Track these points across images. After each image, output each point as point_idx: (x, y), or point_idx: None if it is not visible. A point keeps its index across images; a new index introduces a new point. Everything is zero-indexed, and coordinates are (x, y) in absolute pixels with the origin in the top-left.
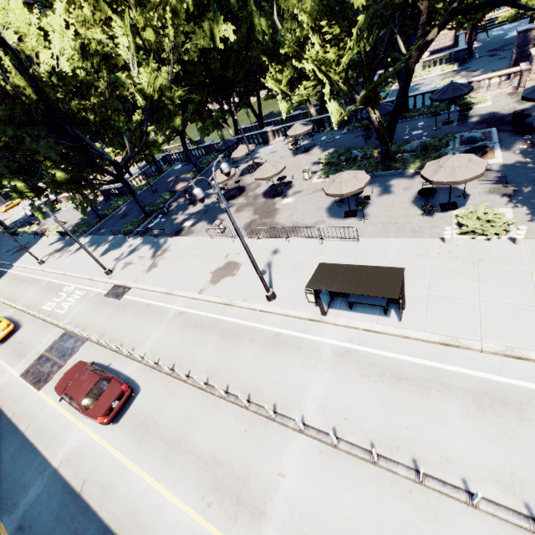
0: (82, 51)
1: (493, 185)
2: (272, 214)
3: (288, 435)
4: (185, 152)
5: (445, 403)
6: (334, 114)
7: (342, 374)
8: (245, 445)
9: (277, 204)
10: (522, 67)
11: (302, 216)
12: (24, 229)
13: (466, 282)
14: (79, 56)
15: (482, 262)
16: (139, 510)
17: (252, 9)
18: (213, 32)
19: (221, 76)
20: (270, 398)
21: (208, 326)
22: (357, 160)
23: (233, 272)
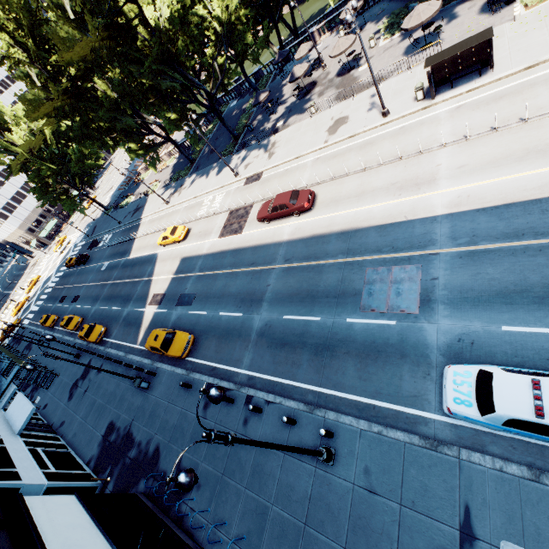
0: None
1: None
2: (354, 82)
3: (435, 153)
4: (245, 79)
5: (534, 90)
6: None
7: (459, 116)
8: (408, 170)
9: (354, 74)
10: None
11: (383, 69)
12: (124, 202)
13: (537, 32)
14: None
15: (548, 16)
16: (356, 219)
17: None
18: None
19: None
20: (413, 149)
21: (344, 152)
22: None
23: (345, 122)
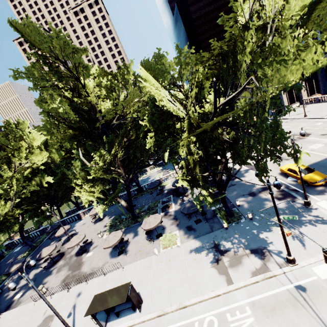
0: None
1: (172, 221)
2: (79, 266)
3: None
4: (22, 240)
5: None
6: (100, 210)
7: None
8: None
9: (83, 258)
10: (174, 172)
11: (96, 262)
12: None
13: (165, 274)
14: None
15: (170, 261)
16: None
17: (62, 168)
18: (41, 180)
19: (49, 193)
20: None
21: None
22: (123, 221)
23: (48, 324)
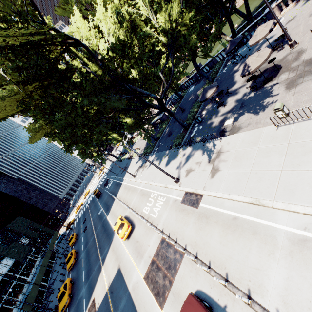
0: (119, 20)
1: None
2: None
3: None
4: (197, 72)
5: None
6: None
7: None
8: None
9: None
10: None
11: None
12: (123, 157)
13: None
14: (118, 26)
15: None
16: None
17: None
18: None
19: None
20: None
21: None
22: None
23: None
